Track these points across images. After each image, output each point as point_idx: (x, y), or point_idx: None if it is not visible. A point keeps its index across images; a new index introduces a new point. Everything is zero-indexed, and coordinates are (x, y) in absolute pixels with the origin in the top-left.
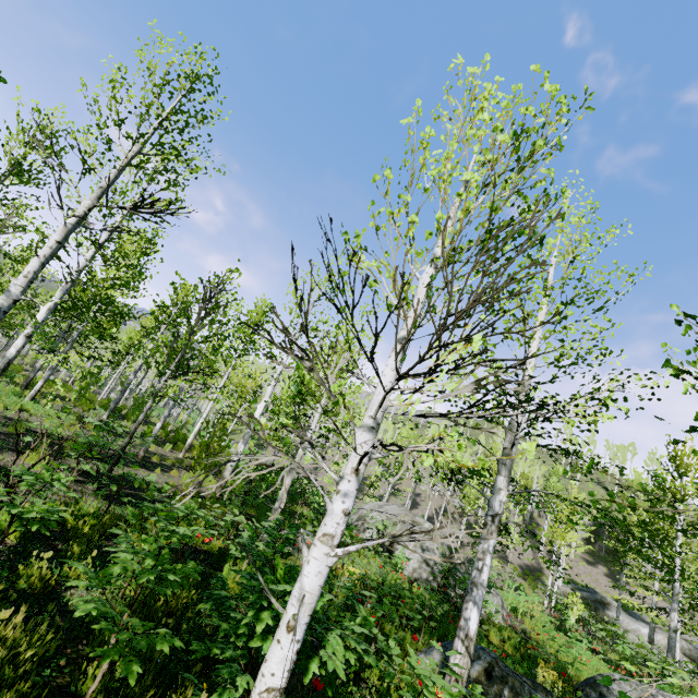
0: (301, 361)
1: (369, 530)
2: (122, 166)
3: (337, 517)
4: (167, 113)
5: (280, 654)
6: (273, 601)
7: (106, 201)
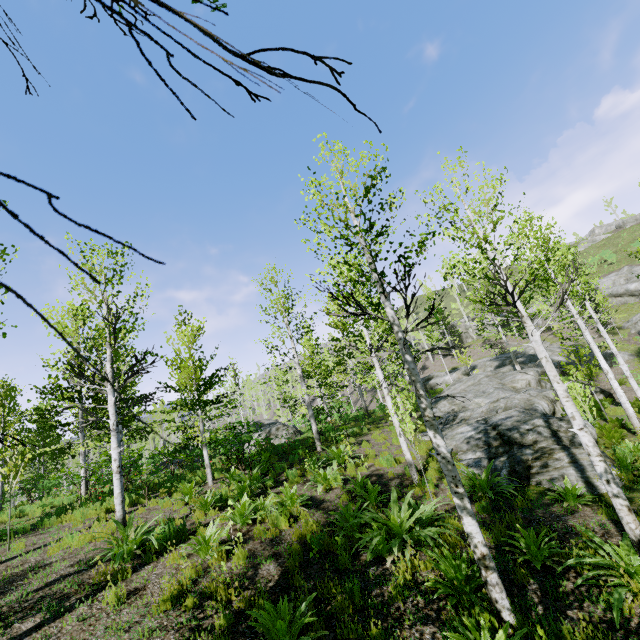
0: None
1: None
2: None
3: None
4: None
5: None
6: None
7: None
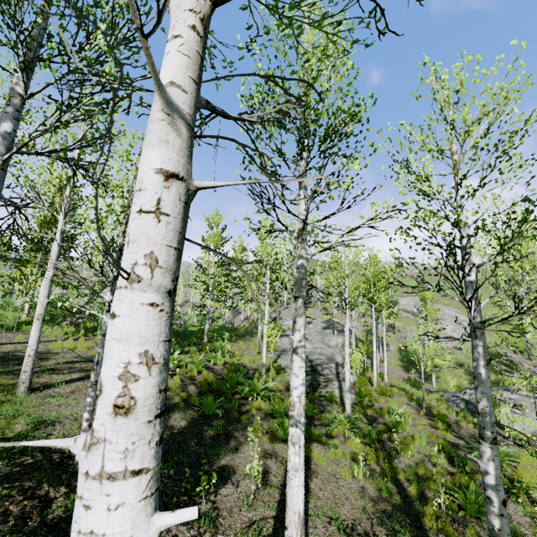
0: None
1: None
2: None
3: None
4: None
5: None
6: None
7: None
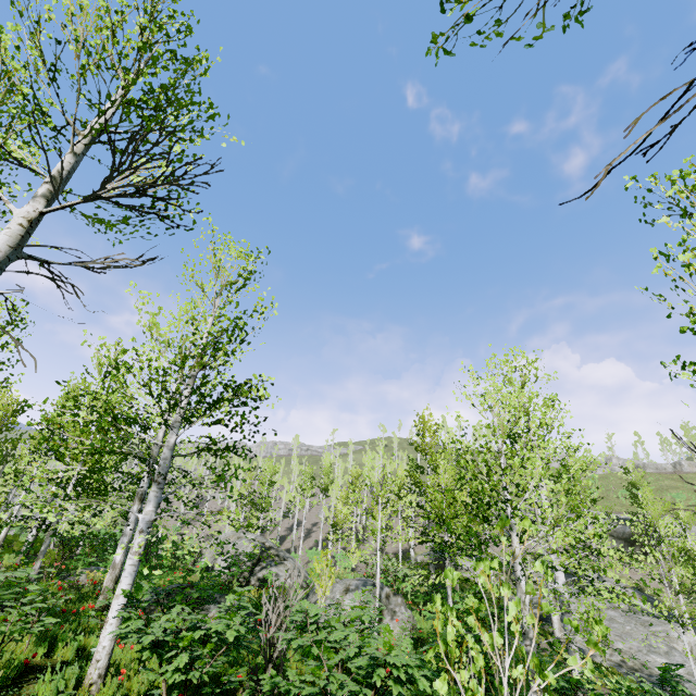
0: None
1: (203, 559)
2: None
3: None
4: None
5: None
6: None
7: None
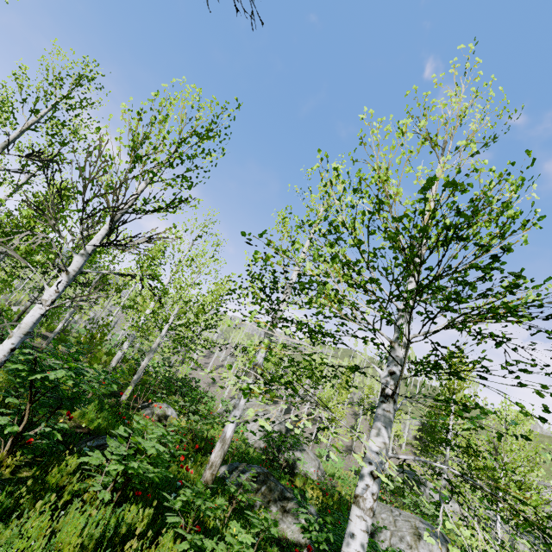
0: (50, 220)
1: None
2: (23, 129)
3: (50, 292)
4: (58, 98)
5: (1, 348)
6: (9, 331)
7: (8, 150)
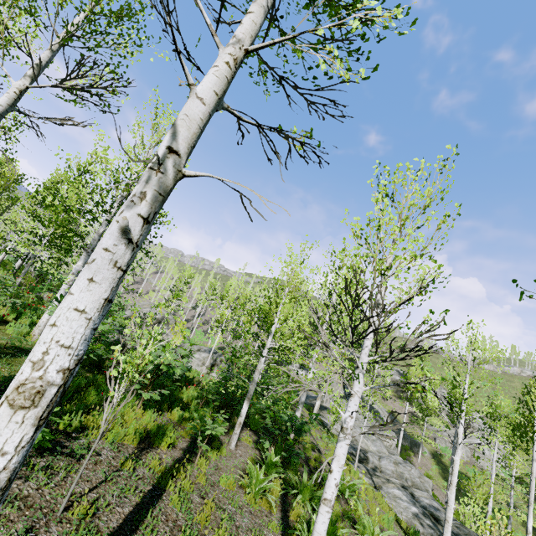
0: None
1: (126, 313)
2: None
3: None
4: None
5: None
6: None
7: None
